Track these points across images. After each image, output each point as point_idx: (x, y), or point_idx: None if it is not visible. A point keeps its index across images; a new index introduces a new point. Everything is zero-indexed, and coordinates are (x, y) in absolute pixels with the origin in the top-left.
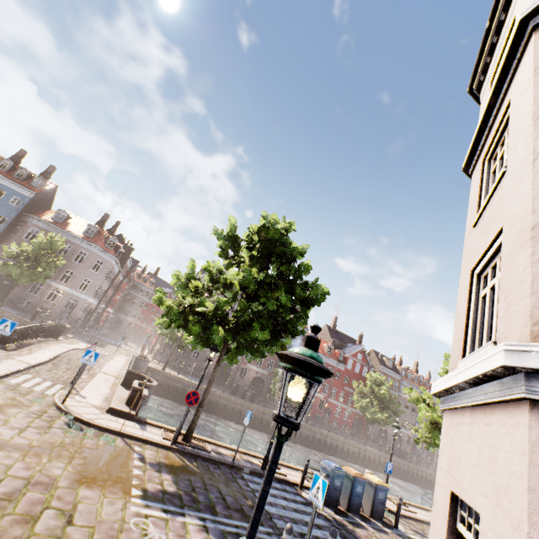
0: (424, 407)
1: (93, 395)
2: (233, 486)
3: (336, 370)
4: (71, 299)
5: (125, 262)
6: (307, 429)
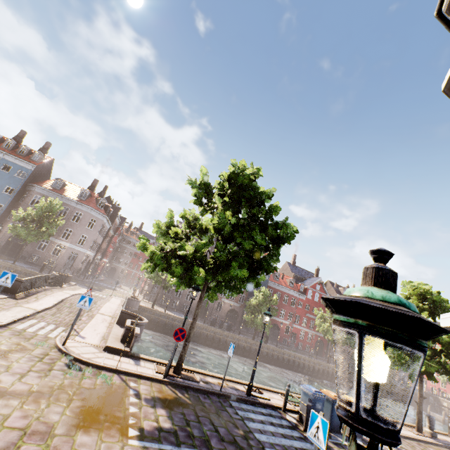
0: None
1: (92, 335)
2: (224, 415)
3: (298, 300)
4: (72, 252)
5: (115, 219)
6: (278, 351)
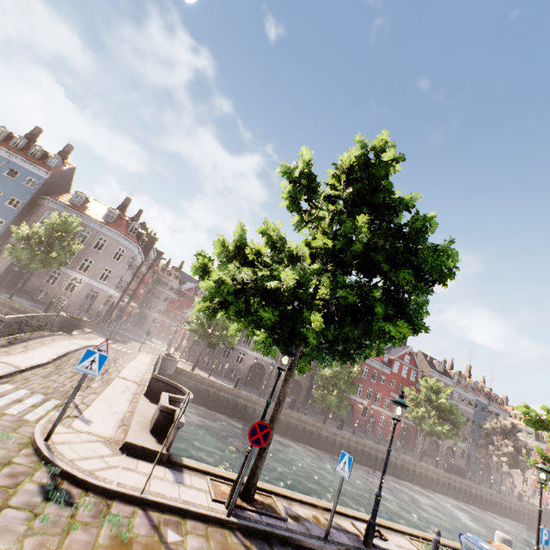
0: None
1: (104, 416)
2: None
3: (381, 374)
4: (91, 290)
5: (149, 252)
6: (355, 441)
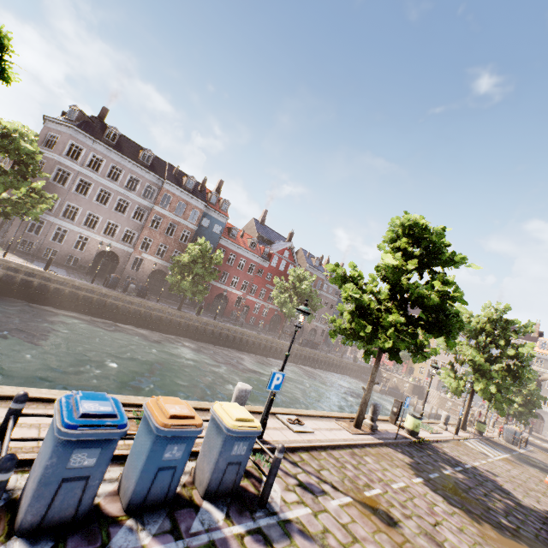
0: (351, 287)
1: None
2: None
3: (259, 267)
4: None
5: None
6: (214, 325)
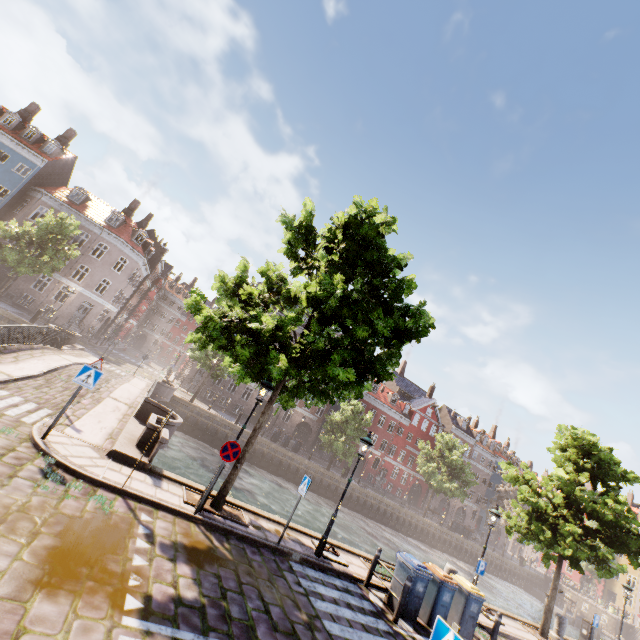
0: (526, 489)
1: (93, 428)
2: (280, 585)
3: (399, 425)
4: (84, 302)
5: (156, 265)
6: (359, 491)
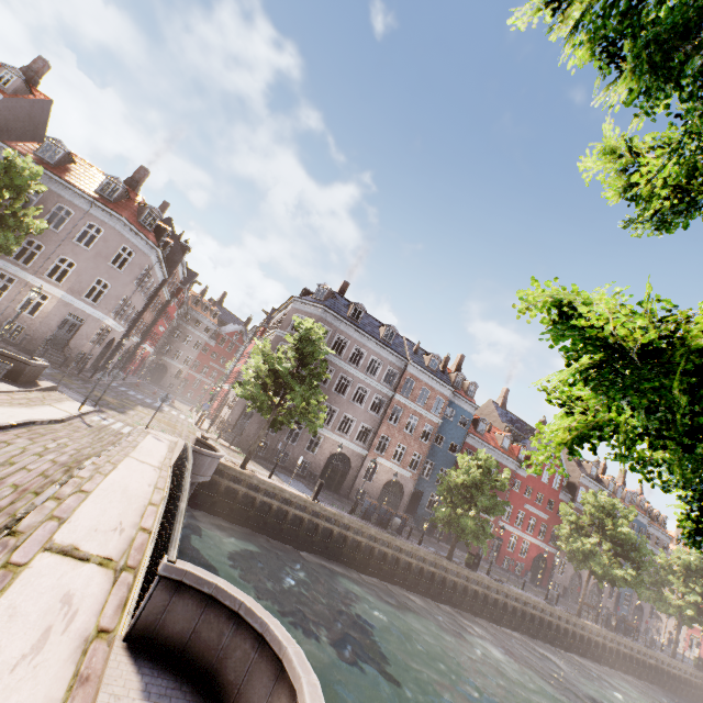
0: None
1: None
2: None
3: (514, 477)
4: (69, 315)
5: (175, 267)
6: (496, 589)
